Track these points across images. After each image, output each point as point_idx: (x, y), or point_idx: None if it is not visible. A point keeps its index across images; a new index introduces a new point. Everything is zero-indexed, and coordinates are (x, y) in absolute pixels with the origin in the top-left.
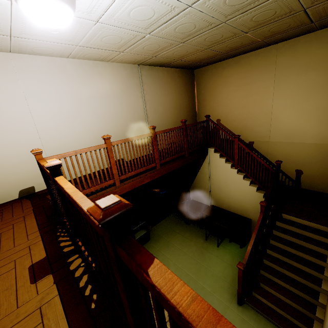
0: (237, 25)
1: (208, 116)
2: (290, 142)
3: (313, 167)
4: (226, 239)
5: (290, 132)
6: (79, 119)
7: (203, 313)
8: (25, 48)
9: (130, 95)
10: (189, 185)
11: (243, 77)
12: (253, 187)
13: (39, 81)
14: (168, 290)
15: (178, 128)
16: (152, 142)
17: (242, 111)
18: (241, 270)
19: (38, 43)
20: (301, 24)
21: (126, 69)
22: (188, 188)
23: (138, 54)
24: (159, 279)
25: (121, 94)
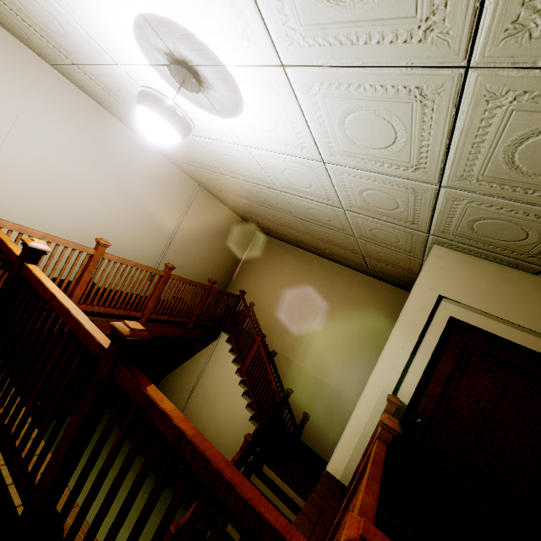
0: (312, 229)
1: (244, 292)
2: (312, 374)
3: (321, 416)
4: (170, 486)
5: (317, 362)
6: (72, 190)
7: (179, 416)
8: (76, 79)
9: (166, 208)
10: (164, 373)
11: (300, 274)
12: (248, 413)
13: (57, 115)
14: (159, 401)
15: (201, 285)
16: (158, 284)
17: (282, 310)
18: (170, 535)
19: (100, 90)
20: (360, 264)
21: (182, 179)
22: (160, 376)
23: (207, 178)
24: (154, 394)
25: (155, 200)
